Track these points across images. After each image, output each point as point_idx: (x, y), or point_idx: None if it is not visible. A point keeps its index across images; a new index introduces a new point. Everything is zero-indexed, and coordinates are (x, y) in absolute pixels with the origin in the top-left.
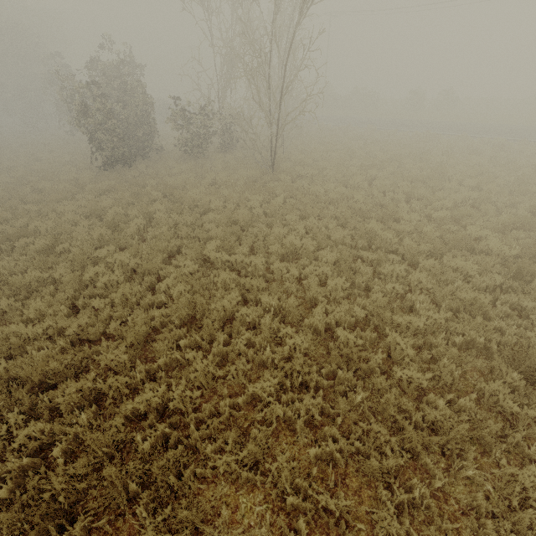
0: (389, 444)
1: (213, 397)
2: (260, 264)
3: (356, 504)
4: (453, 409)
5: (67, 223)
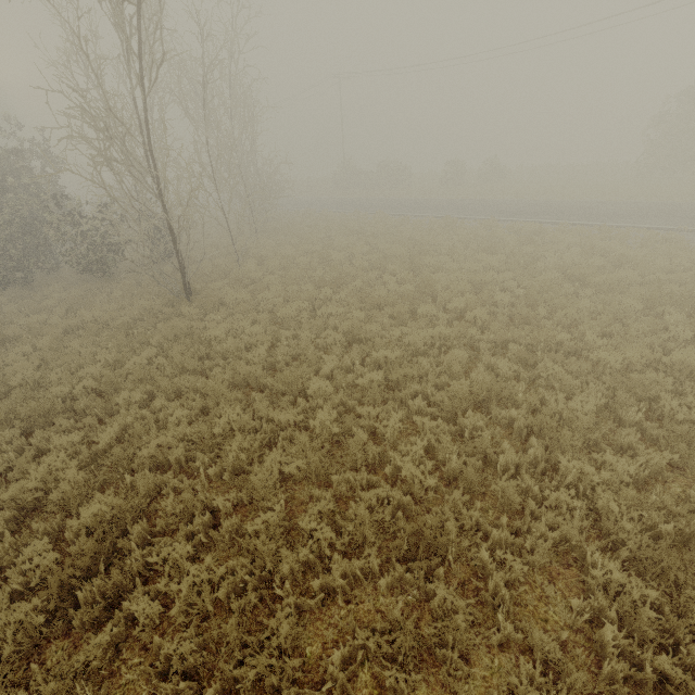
0: None
1: None
2: None
3: None
4: None
5: None
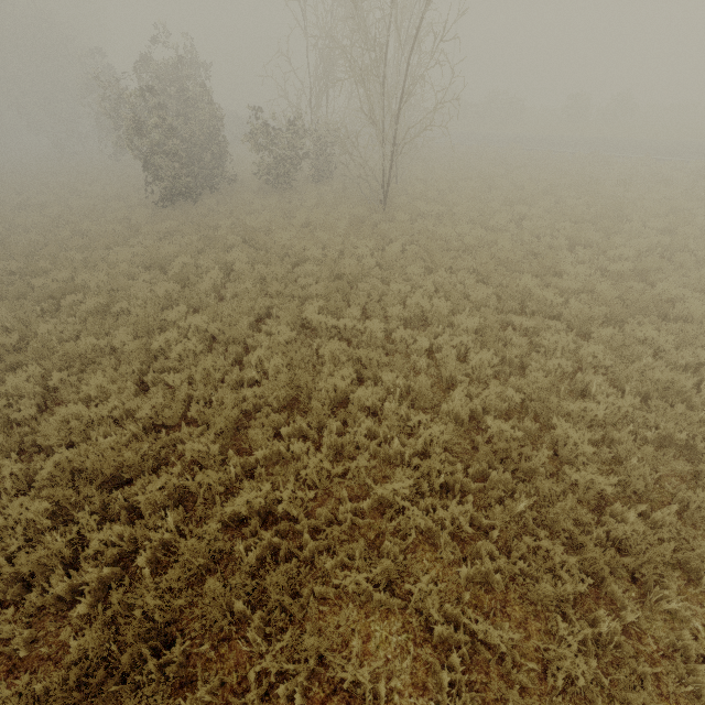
0: (566, 565)
1: (328, 500)
2: (377, 331)
3: (521, 638)
4: (645, 525)
5: (122, 276)
